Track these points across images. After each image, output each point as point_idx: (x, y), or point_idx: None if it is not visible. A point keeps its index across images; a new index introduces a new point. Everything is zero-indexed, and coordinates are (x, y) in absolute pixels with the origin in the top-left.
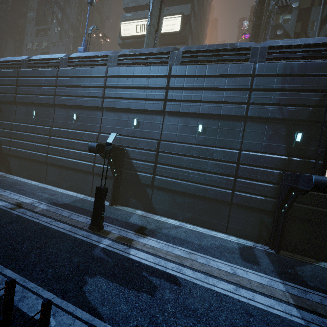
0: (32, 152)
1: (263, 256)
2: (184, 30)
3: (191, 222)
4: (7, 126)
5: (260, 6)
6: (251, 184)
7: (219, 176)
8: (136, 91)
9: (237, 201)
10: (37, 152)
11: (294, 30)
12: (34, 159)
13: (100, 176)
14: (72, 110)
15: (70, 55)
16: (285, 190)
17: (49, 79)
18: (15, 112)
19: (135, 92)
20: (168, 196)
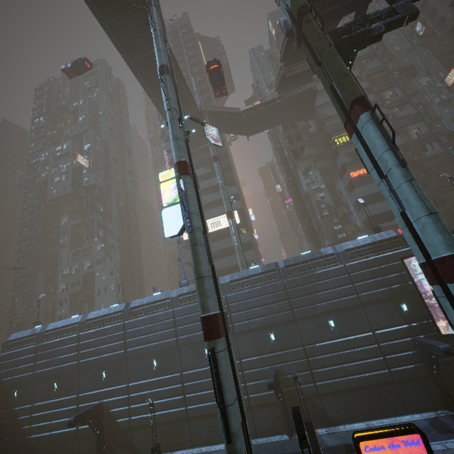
0: (165, 412)
1: (451, 422)
2: (243, 220)
3: (372, 417)
4: (121, 391)
5: (294, 188)
6: (398, 357)
7: (371, 360)
8: (262, 309)
9: (397, 377)
10: (170, 409)
11: (332, 202)
12: (171, 419)
13: (259, 407)
14: (201, 345)
15: (178, 292)
16: (426, 355)
17: (166, 323)
18: (127, 370)
19: (261, 310)
20: (338, 399)
